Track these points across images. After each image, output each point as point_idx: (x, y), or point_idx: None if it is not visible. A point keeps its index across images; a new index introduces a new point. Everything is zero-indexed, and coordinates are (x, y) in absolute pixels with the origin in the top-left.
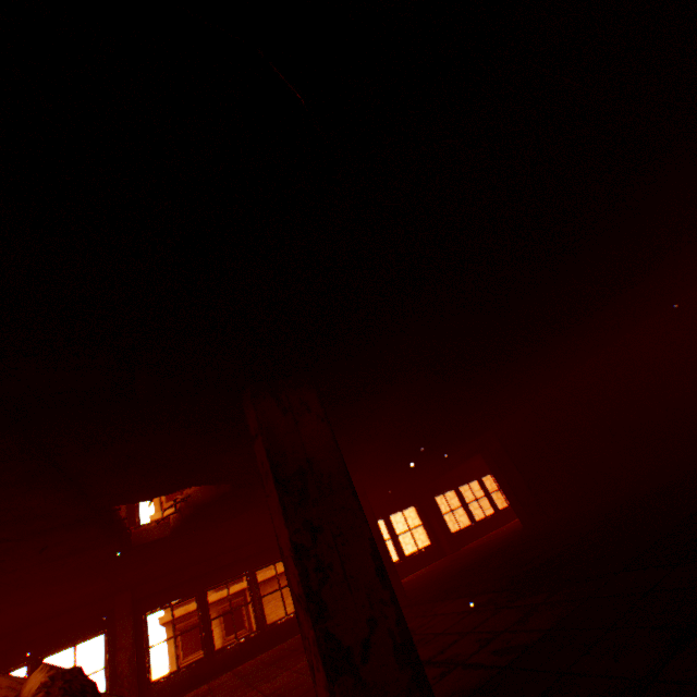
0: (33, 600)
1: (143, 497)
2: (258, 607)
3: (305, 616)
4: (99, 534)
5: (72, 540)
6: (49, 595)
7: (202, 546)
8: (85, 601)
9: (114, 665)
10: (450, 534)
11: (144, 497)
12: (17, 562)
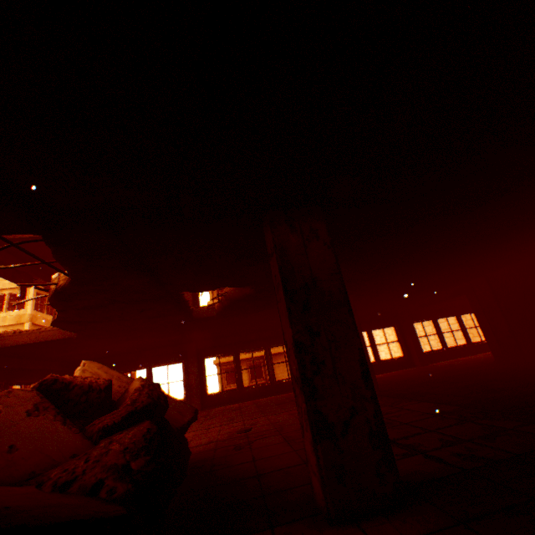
0: (143, 337)
1: (196, 289)
2: (270, 369)
3: (299, 393)
4: (172, 308)
5: (157, 309)
6: (151, 336)
7: (236, 326)
8: (171, 343)
9: (188, 380)
10: (421, 352)
11: (197, 289)
12: (130, 316)
